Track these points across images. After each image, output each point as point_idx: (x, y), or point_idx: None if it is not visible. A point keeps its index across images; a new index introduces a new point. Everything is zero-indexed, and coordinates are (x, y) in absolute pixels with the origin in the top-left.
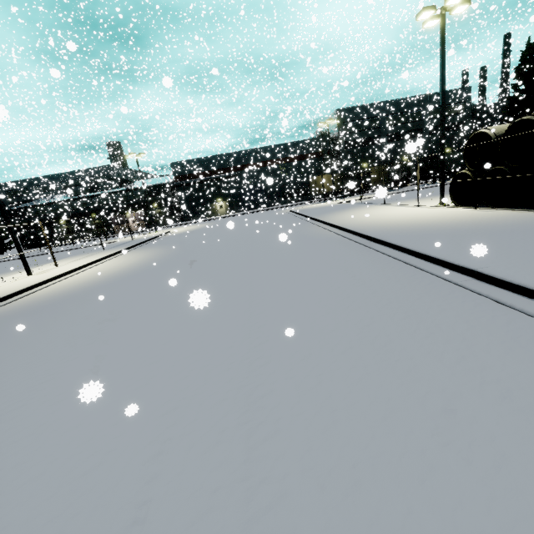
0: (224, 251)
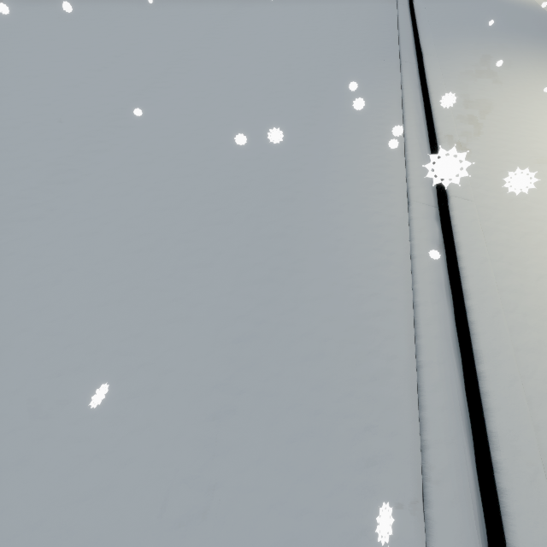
0: None
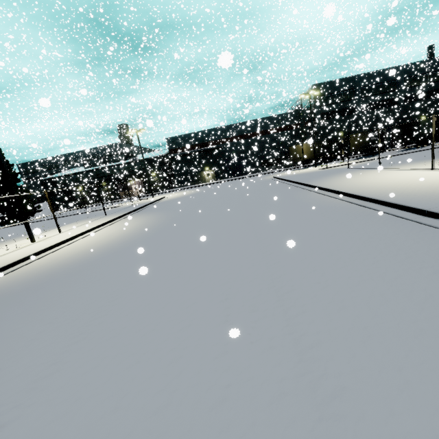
0: (218, 221)
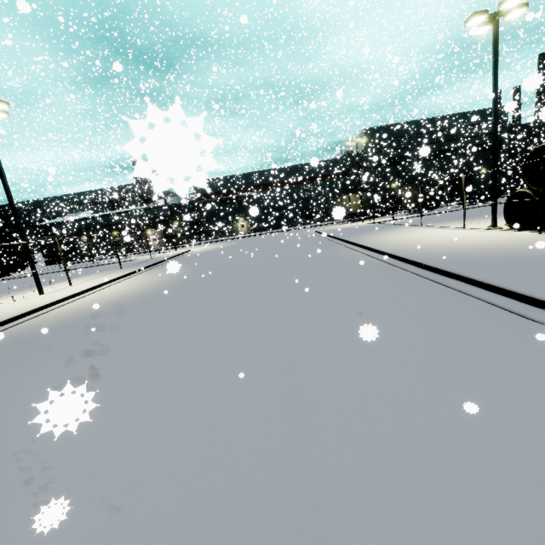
0: (247, 274)
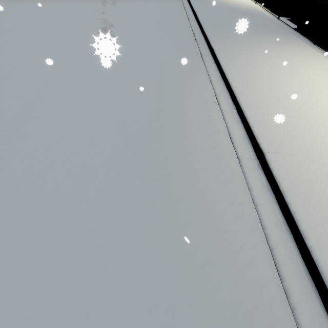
0: None
